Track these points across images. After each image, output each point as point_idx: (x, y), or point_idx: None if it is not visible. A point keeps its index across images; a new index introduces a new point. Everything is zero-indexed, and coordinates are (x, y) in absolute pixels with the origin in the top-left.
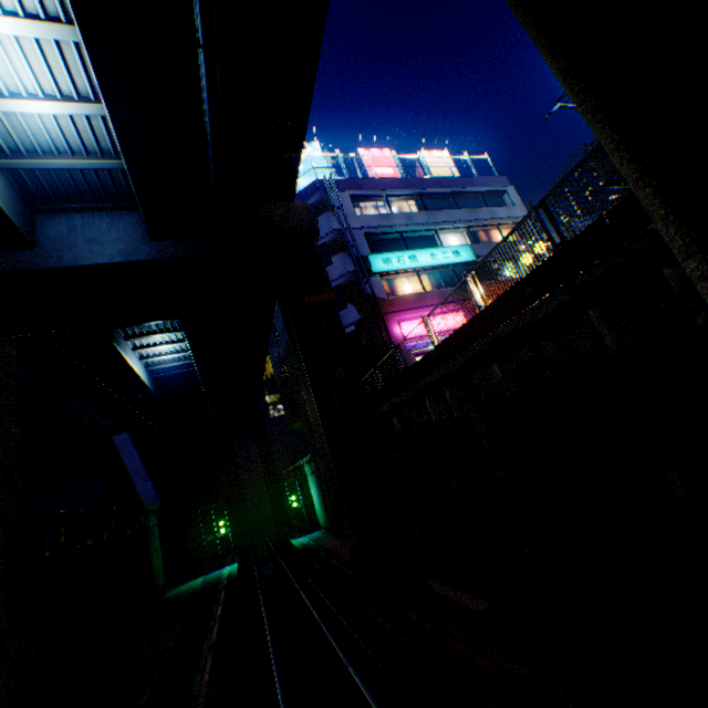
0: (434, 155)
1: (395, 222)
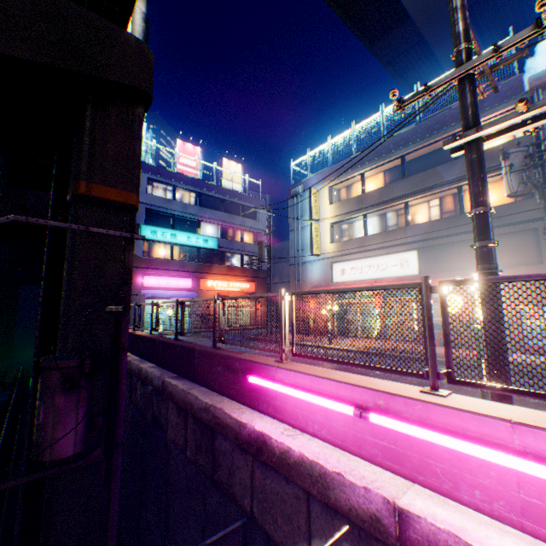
0: (232, 164)
1: (174, 207)
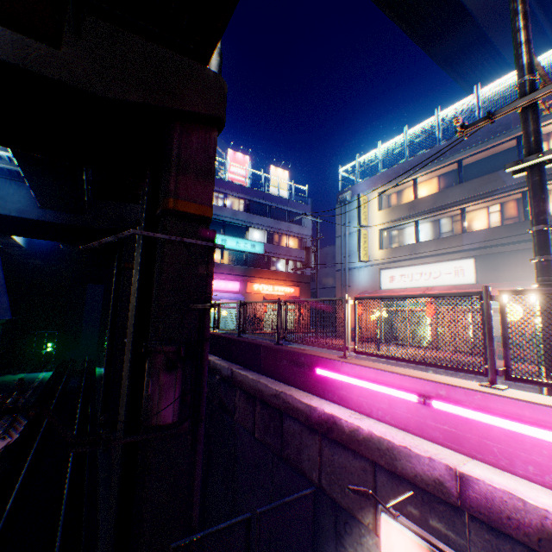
0: (278, 171)
1: (224, 214)
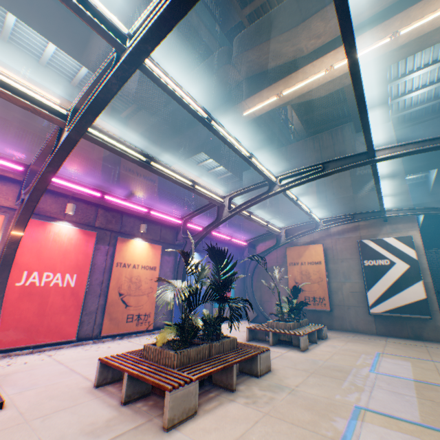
0: None
1: None
